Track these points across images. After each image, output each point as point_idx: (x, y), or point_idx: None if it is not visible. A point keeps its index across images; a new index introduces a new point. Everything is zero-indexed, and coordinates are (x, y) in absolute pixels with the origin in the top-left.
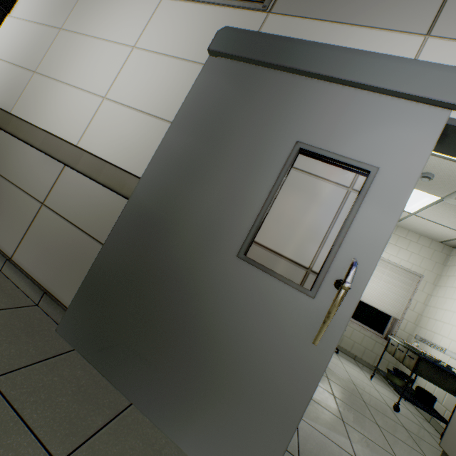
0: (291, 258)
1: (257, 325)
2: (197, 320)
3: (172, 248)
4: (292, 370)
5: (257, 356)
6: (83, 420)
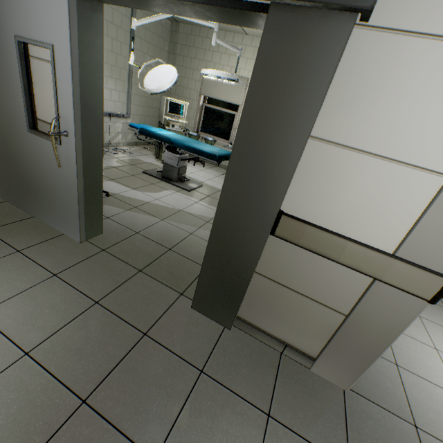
0: (55, 124)
1: (51, 167)
2: (33, 172)
3: (7, 136)
4: (69, 184)
5: (57, 182)
6: (3, 221)
